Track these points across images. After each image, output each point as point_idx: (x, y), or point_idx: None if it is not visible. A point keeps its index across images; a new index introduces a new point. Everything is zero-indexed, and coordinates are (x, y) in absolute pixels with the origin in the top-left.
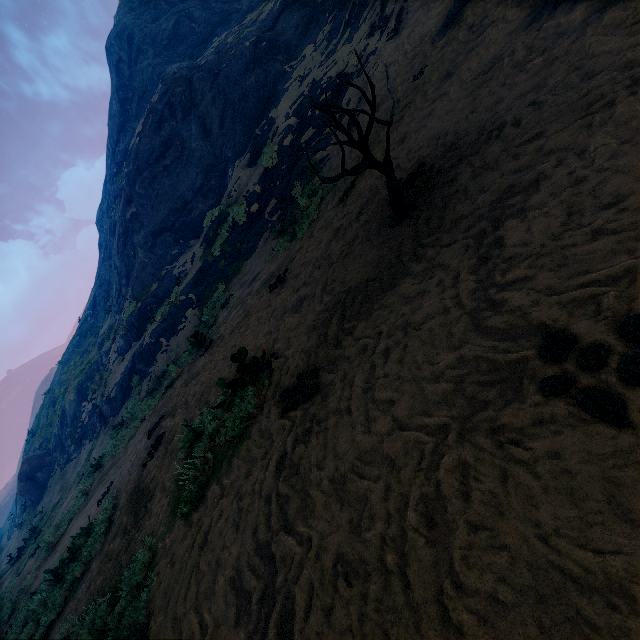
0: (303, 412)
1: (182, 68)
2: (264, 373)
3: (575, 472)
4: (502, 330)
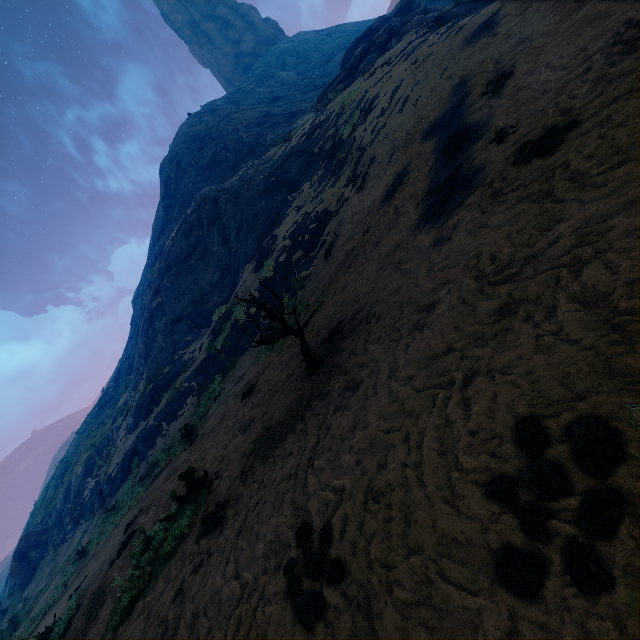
0: (206, 542)
1: (212, 190)
2: (203, 492)
3: (269, 635)
4: (299, 508)
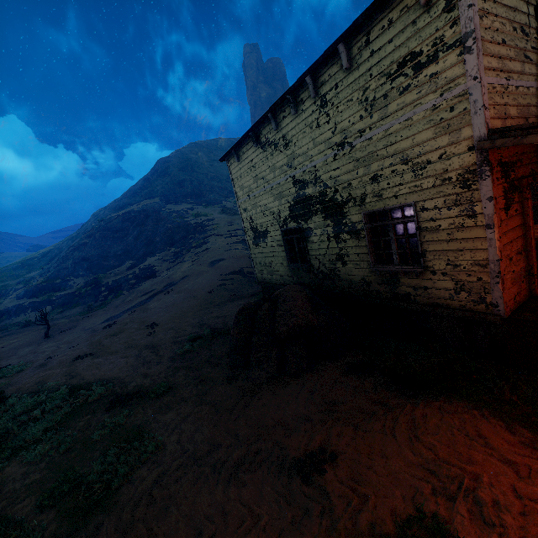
0: None
1: (153, 208)
2: None
3: None
4: None
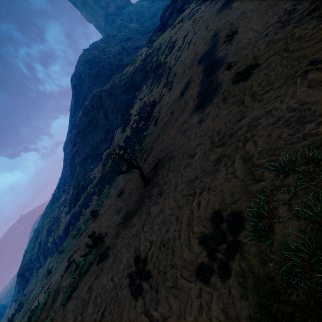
0: (101, 265)
1: (98, 91)
2: (99, 243)
3: (122, 303)
4: (136, 249)
